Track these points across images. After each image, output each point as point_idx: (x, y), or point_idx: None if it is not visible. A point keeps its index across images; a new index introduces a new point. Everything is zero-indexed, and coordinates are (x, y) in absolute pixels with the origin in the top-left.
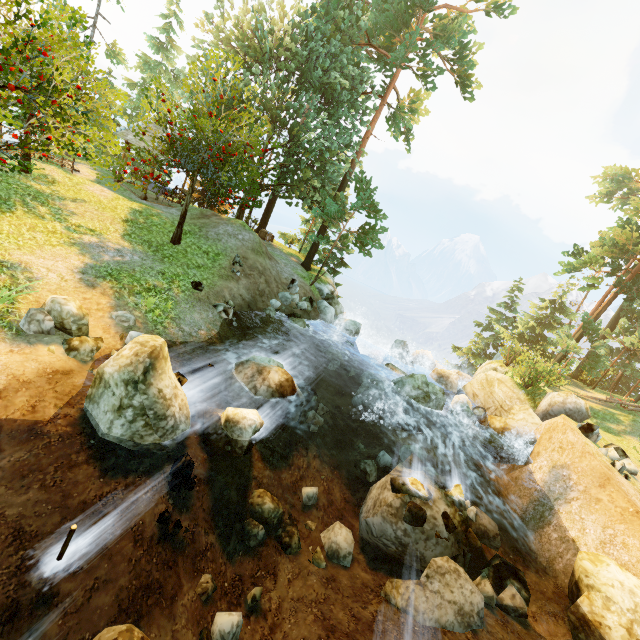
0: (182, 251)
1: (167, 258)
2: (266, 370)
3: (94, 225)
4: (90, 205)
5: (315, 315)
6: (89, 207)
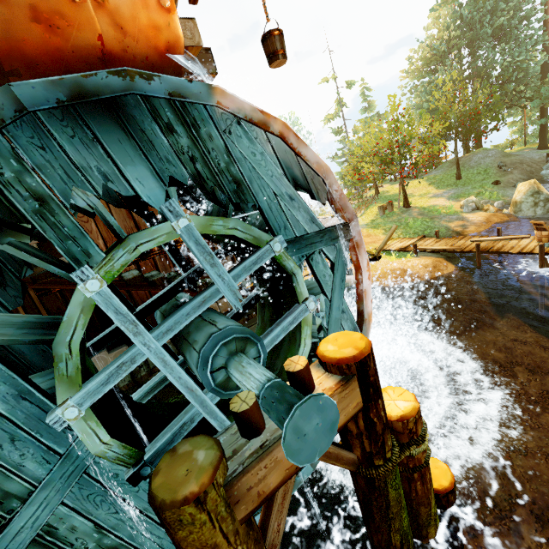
0: (466, 180)
1: (465, 185)
2: None
3: (422, 192)
4: (410, 189)
5: None
6: (411, 189)
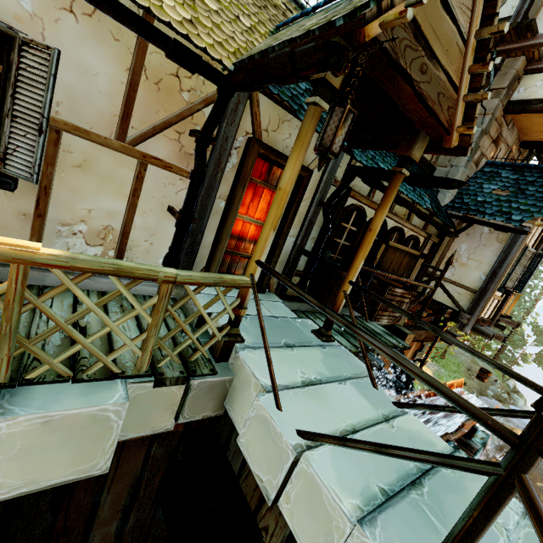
0: (445, 362)
1: (444, 367)
2: (514, 429)
3: None
4: None
5: (510, 402)
6: None
